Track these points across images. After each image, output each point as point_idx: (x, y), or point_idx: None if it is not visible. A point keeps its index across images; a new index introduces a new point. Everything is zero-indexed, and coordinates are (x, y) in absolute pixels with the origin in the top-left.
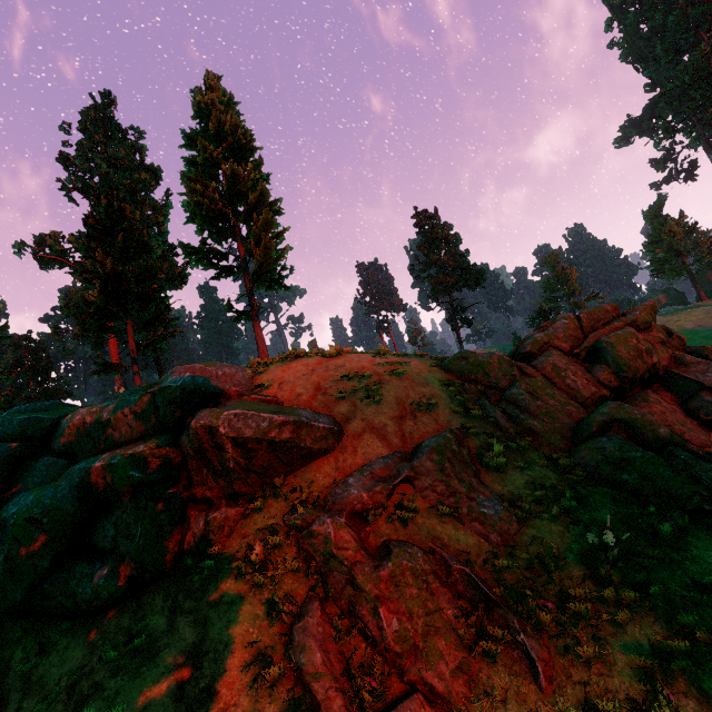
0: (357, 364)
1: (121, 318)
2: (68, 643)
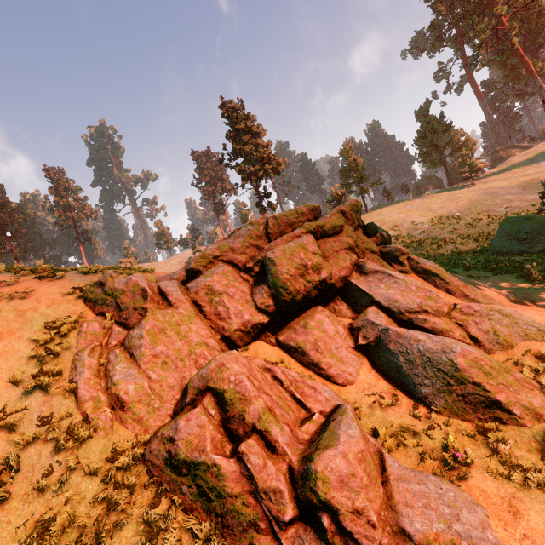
0: None
1: None
2: None
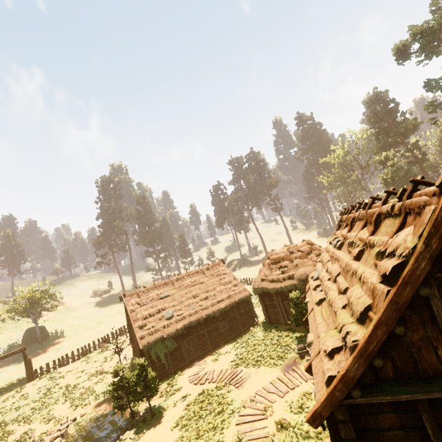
0: None
1: None
2: None
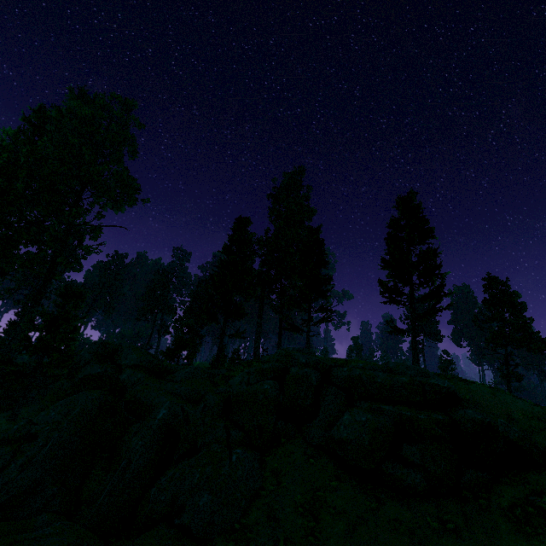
0: (524, 406)
1: (309, 303)
2: (395, 504)
